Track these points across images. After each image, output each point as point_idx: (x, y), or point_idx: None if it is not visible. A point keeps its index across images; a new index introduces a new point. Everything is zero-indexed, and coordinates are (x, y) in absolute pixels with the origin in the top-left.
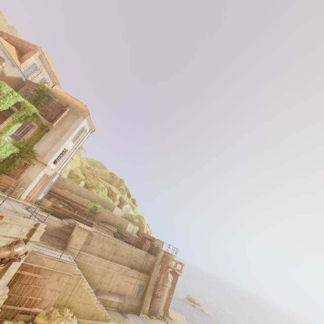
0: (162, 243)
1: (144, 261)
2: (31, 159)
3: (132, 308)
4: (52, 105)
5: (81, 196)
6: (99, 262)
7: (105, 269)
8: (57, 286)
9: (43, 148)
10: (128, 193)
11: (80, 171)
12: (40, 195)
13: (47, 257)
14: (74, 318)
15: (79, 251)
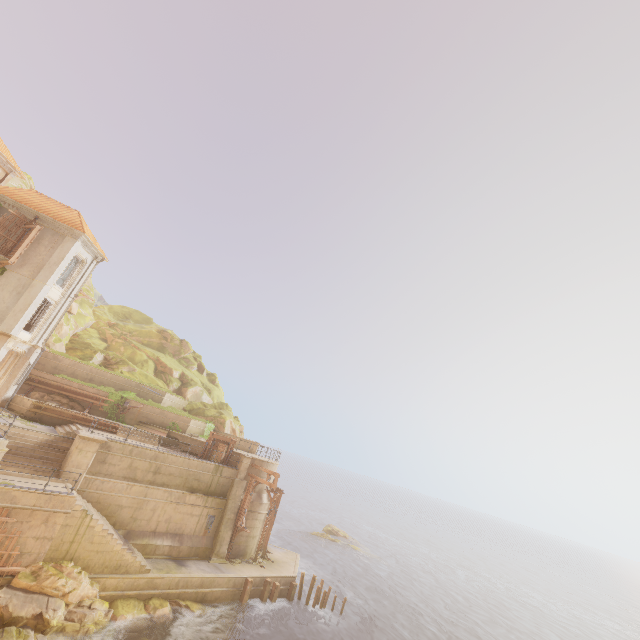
0: (257, 446)
1: (214, 478)
2: None
3: (197, 551)
4: (4, 222)
5: (94, 381)
6: (128, 489)
7: (139, 498)
8: (46, 531)
9: None
10: (200, 364)
11: (96, 333)
12: (9, 390)
13: (21, 490)
14: (83, 574)
15: (80, 475)
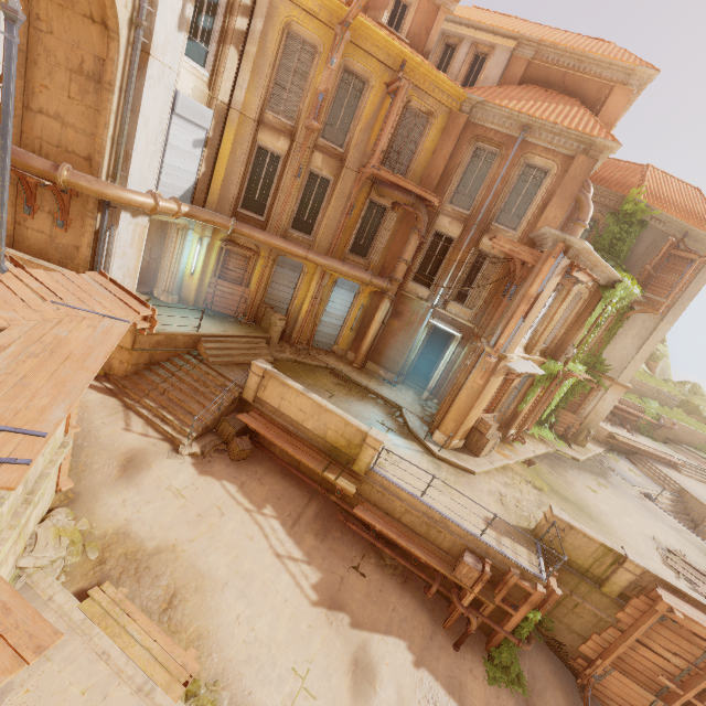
0: None
1: None
2: (600, 378)
3: None
4: (660, 256)
5: None
6: None
7: None
8: None
9: (619, 352)
10: None
11: None
12: None
13: None
14: None
15: None
